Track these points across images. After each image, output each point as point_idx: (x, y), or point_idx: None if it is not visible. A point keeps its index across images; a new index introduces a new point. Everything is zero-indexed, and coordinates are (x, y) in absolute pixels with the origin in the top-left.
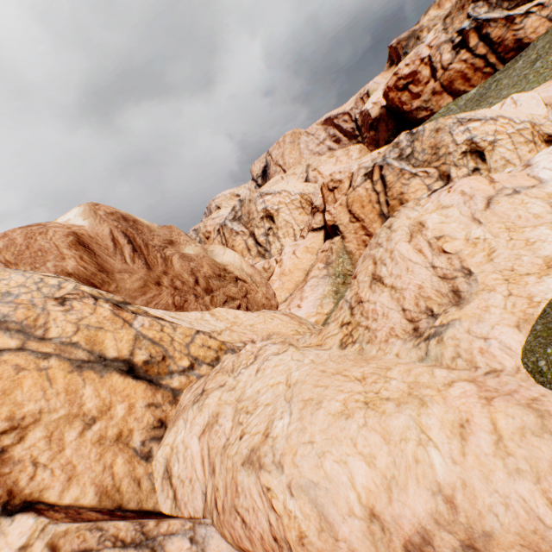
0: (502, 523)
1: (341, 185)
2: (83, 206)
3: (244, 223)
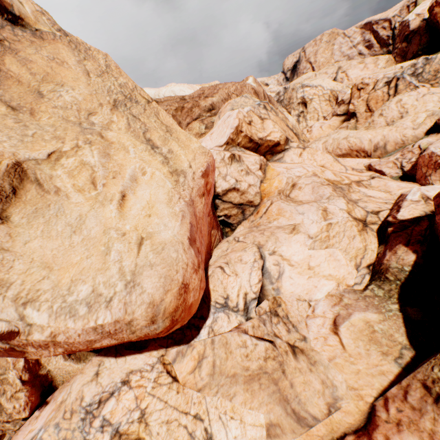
0: (391, 139)
1: (367, 87)
2: (252, 77)
3: (284, 106)
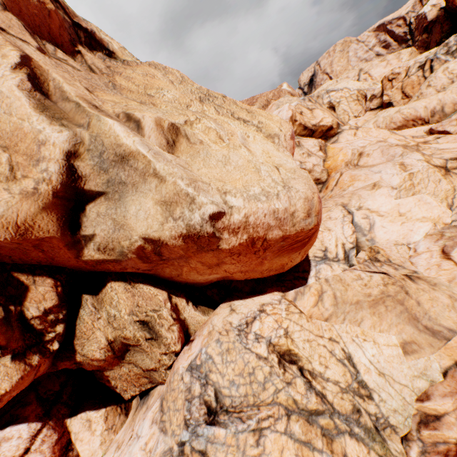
0: (448, 101)
1: (399, 76)
2: (285, 83)
3: None
